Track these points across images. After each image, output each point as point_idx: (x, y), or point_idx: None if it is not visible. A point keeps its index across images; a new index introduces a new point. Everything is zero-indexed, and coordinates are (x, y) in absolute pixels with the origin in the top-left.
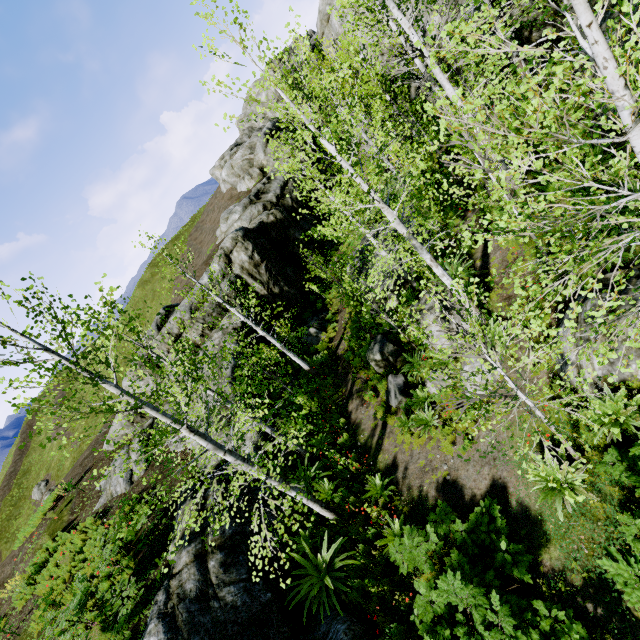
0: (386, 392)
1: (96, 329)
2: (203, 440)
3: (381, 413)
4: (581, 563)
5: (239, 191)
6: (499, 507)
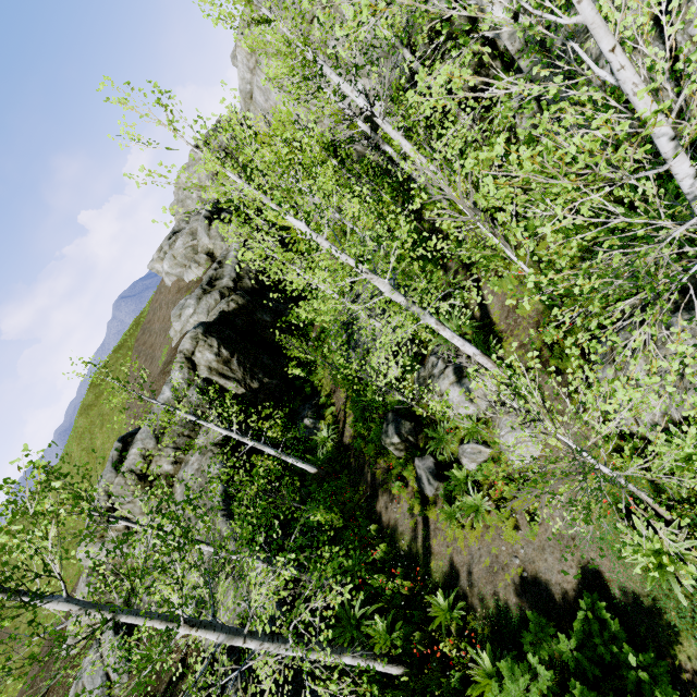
0: (416, 479)
1: (22, 529)
2: (211, 632)
3: (417, 507)
4: None
5: (187, 281)
6: (604, 604)
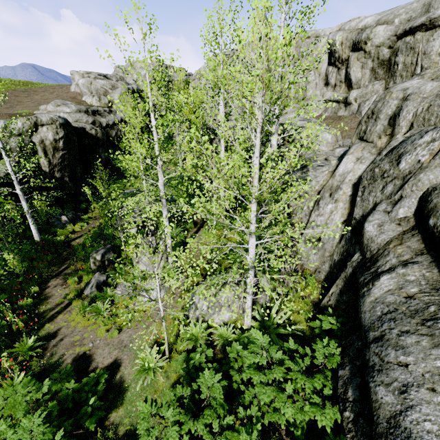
0: (87, 283)
1: None
2: None
3: (72, 295)
4: (131, 420)
5: (84, 100)
6: (107, 376)
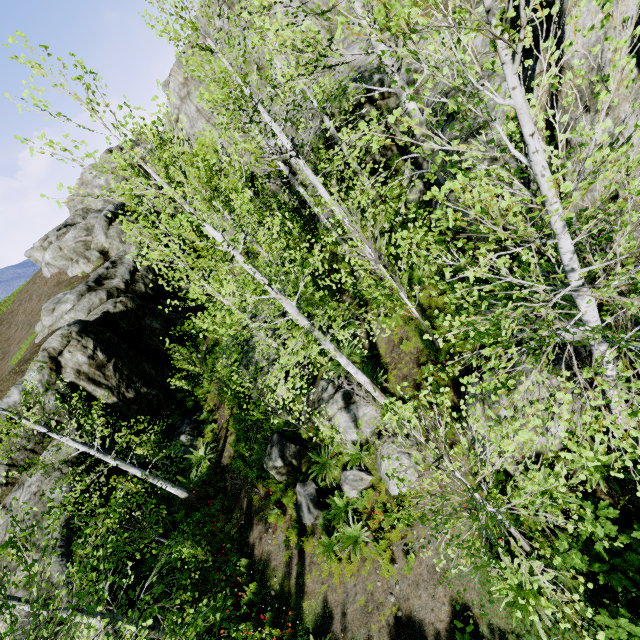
0: (296, 507)
1: None
2: None
3: (294, 537)
4: None
5: (71, 276)
6: None
